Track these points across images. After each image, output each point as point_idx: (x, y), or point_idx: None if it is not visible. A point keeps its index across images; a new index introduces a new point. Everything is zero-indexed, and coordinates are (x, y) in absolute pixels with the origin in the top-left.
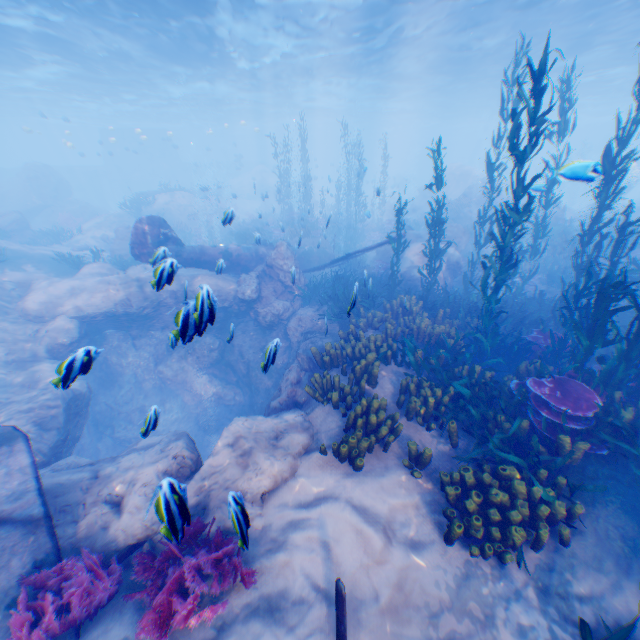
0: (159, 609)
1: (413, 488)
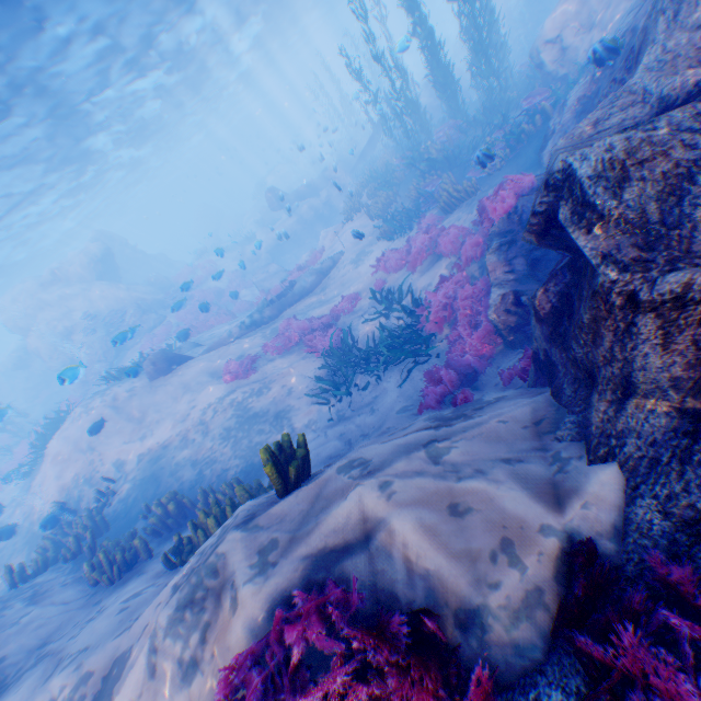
0: (311, 263)
1: (367, 217)
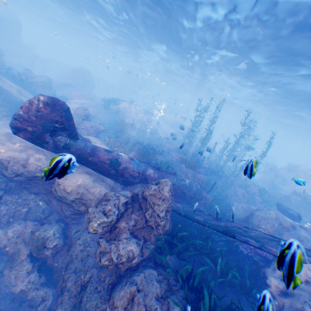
0: None
1: None
